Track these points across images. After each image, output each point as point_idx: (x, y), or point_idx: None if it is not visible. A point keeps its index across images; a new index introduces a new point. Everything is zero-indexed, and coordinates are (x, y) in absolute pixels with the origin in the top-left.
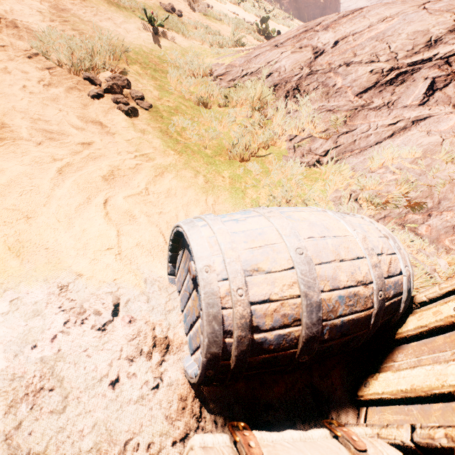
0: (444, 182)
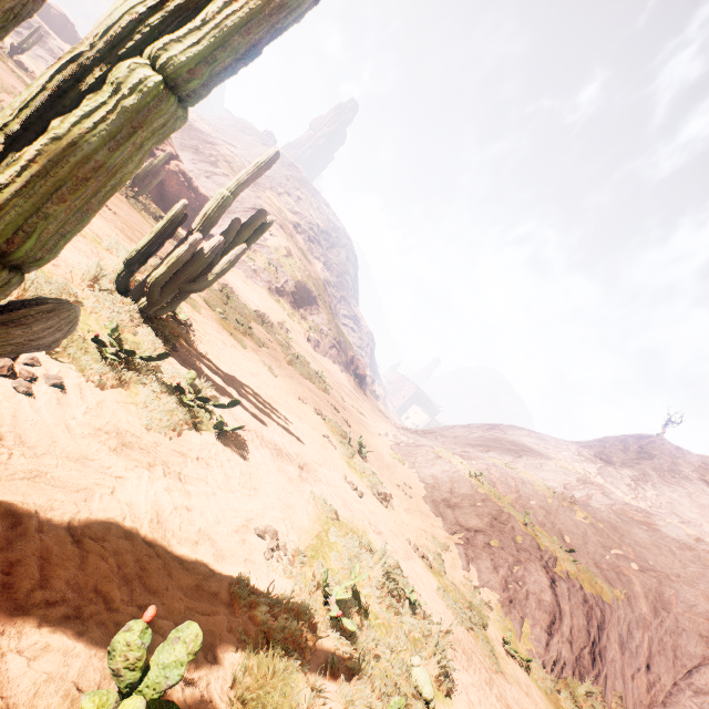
0: (622, 703)
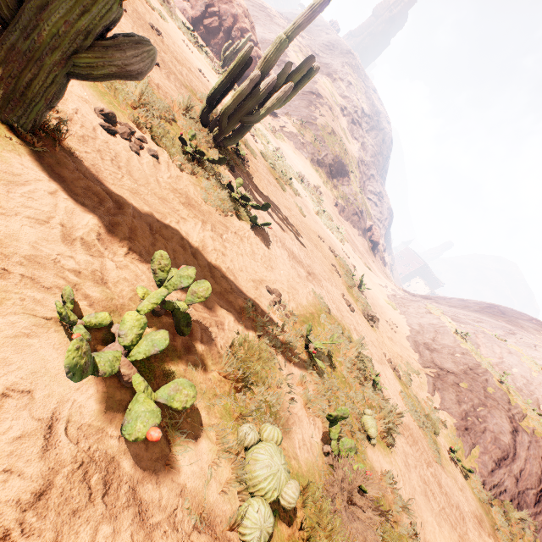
0: None
